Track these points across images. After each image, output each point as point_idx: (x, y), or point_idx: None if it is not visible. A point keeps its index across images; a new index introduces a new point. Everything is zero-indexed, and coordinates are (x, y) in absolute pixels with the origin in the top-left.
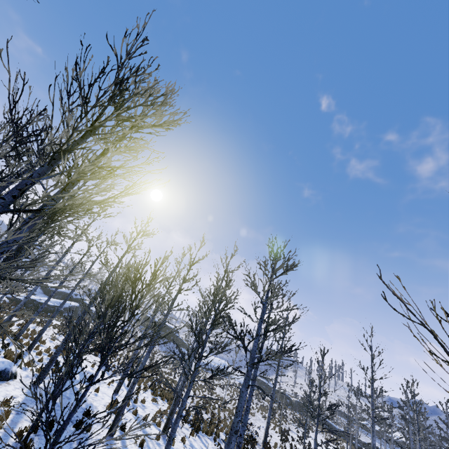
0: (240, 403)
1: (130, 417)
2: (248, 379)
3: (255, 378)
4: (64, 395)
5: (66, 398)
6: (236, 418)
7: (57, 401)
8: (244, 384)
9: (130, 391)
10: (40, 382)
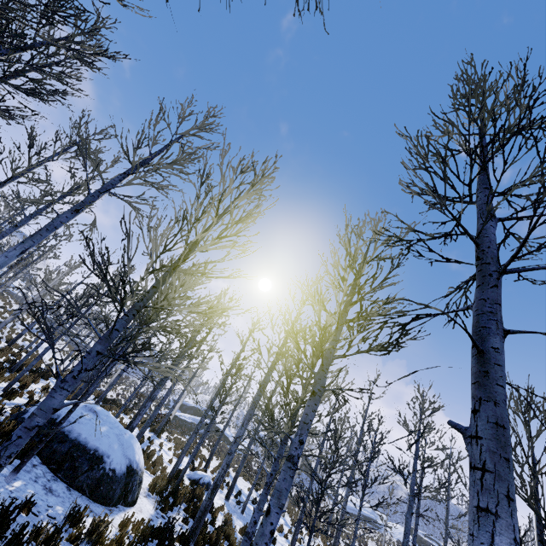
0: (407, 527)
1: (296, 544)
2: (410, 508)
3: (418, 516)
4: (245, 511)
5: (247, 514)
6: (405, 539)
7: (244, 515)
8: (408, 512)
9: (302, 514)
10: (229, 496)
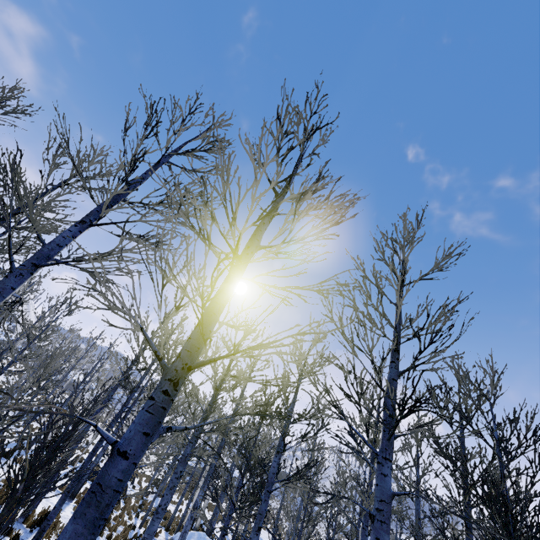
0: None
1: None
2: None
3: None
4: None
5: None
6: None
7: None
8: None
9: None
10: None
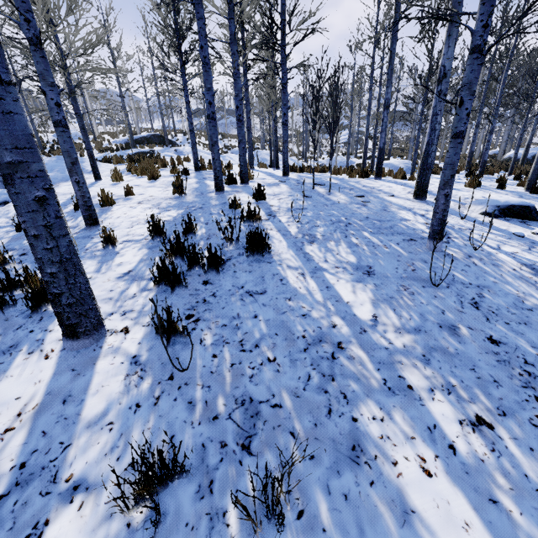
0: None
1: None
2: None
3: None
4: None
5: None
6: None
7: None
8: None
9: None
10: None
